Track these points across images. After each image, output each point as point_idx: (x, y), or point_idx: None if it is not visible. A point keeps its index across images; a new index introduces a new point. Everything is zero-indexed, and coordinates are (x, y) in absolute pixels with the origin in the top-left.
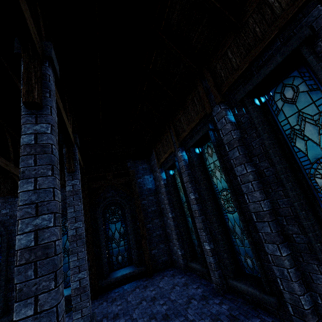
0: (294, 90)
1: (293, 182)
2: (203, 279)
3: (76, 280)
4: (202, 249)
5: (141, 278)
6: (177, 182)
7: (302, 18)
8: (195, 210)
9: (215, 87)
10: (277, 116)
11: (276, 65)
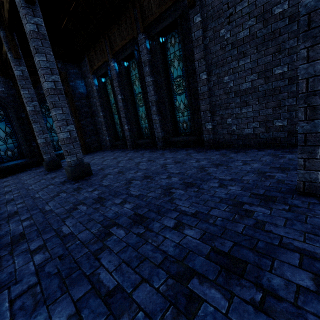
0: (174, 40)
1: (166, 87)
2: (122, 149)
3: (43, 138)
4: (123, 131)
5: None
6: (108, 89)
7: (181, 2)
8: (121, 106)
9: (141, 20)
10: (167, 52)
11: (169, 23)
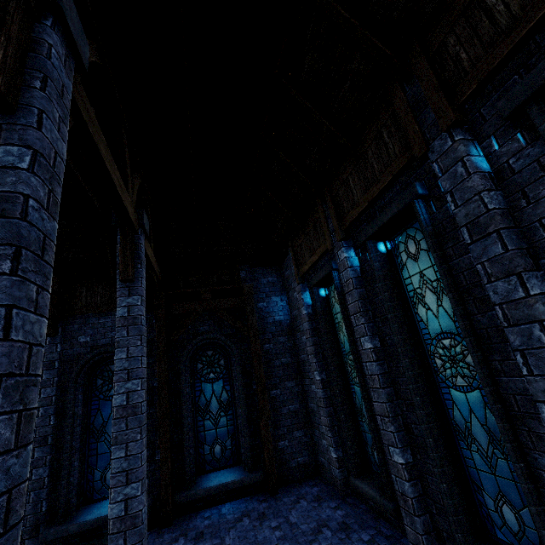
0: None
1: None
2: (382, 521)
3: (120, 501)
4: (383, 457)
5: (255, 495)
6: (333, 312)
7: None
8: (372, 373)
9: (441, 91)
10: None
11: None
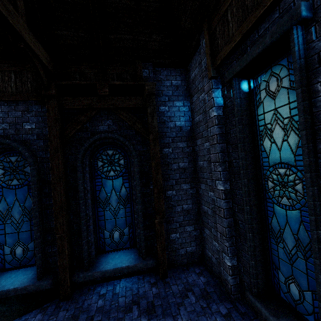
0: None
1: None
2: None
3: None
4: None
5: (147, 274)
6: (258, 111)
7: None
8: None
9: None
10: None
11: None
